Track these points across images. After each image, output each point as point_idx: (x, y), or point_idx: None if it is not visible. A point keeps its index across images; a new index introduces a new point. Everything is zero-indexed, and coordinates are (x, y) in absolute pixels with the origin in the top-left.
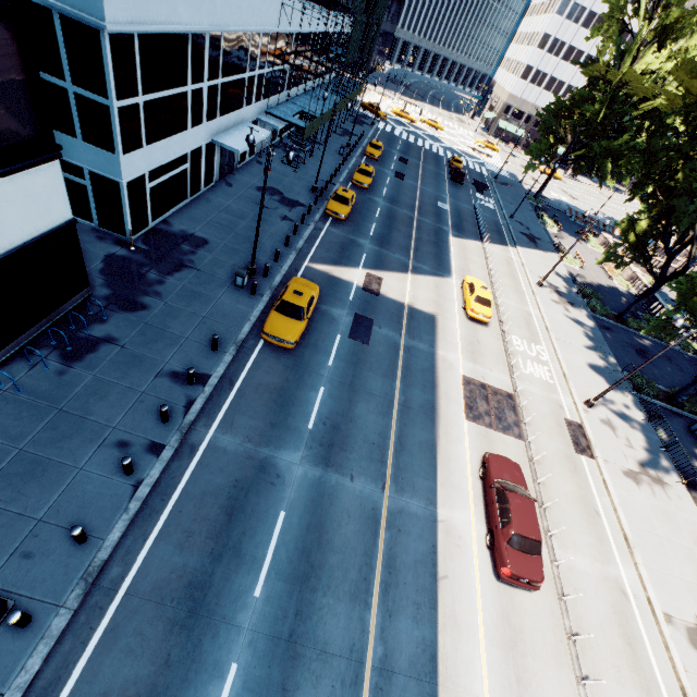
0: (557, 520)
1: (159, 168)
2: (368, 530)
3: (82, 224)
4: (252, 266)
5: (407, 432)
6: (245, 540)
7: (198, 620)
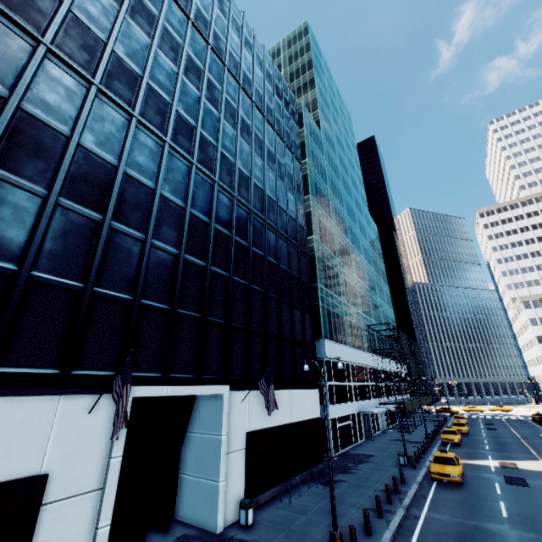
0: None
1: (340, 417)
2: None
3: None
4: (405, 454)
5: None
6: None
7: None
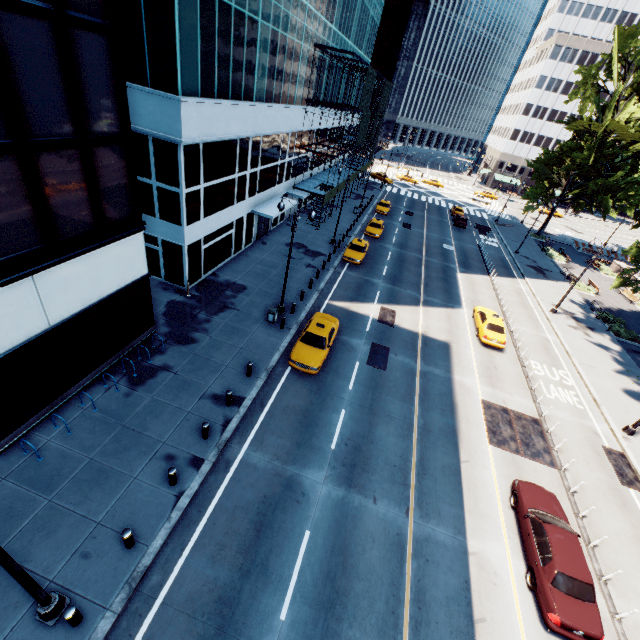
0: (610, 562)
1: (212, 234)
2: (394, 557)
3: (152, 282)
4: (281, 305)
5: (429, 456)
6: (272, 558)
7: (226, 639)
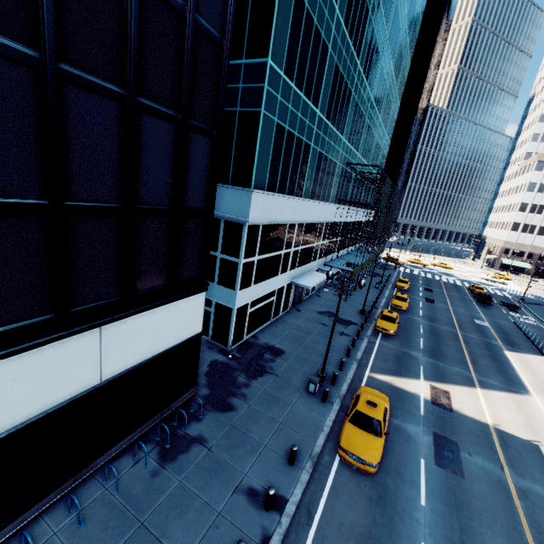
0: None
1: (257, 299)
2: None
3: None
4: (321, 373)
5: None
6: None
7: None
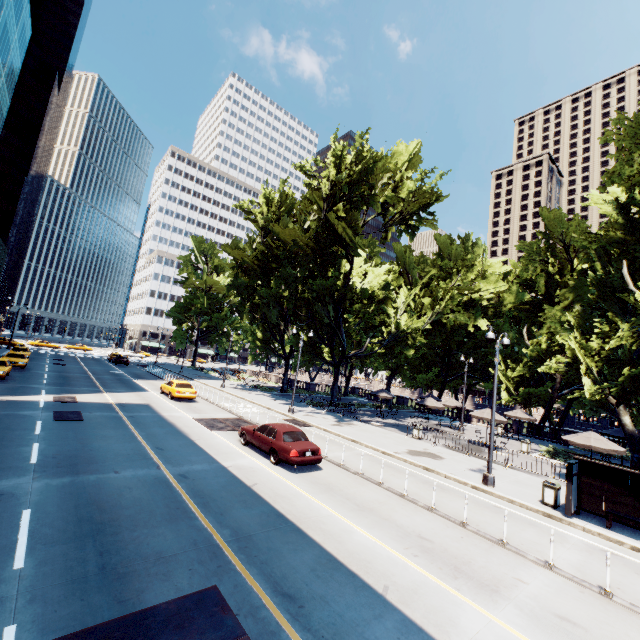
0: None
1: None
2: (160, 488)
3: None
4: None
5: (163, 444)
6: None
7: None
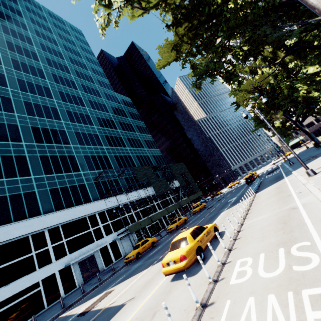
0: None
1: (6, 300)
2: None
3: None
4: None
5: None
6: None
7: None
